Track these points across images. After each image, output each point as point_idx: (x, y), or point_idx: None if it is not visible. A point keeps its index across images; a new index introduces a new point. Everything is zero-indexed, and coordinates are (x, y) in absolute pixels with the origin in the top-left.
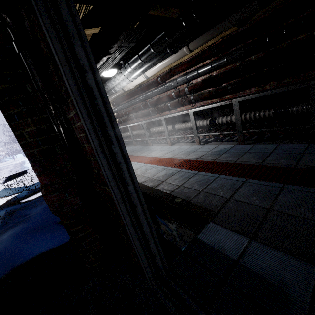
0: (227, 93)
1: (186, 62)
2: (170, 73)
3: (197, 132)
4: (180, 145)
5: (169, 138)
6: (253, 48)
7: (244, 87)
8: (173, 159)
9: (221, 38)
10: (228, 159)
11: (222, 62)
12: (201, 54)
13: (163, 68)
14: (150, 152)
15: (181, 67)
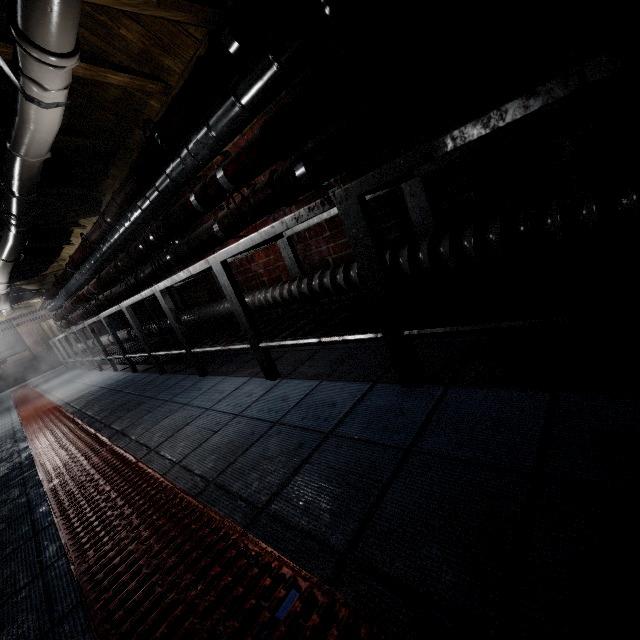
0: (126, 295)
1: (76, 251)
2: (70, 262)
3: (105, 354)
4: (109, 370)
5: (94, 360)
6: (107, 247)
7: (130, 291)
8: (50, 406)
9: (94, 224)
10: (80, 404)
11: (97, 258)
12: (81, 244)
13: (6, 274)
14: (66, 387)
15: (75, 256)
